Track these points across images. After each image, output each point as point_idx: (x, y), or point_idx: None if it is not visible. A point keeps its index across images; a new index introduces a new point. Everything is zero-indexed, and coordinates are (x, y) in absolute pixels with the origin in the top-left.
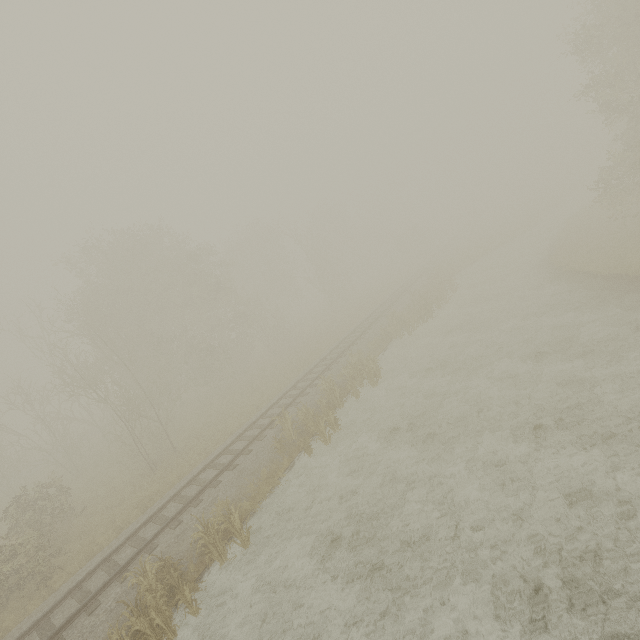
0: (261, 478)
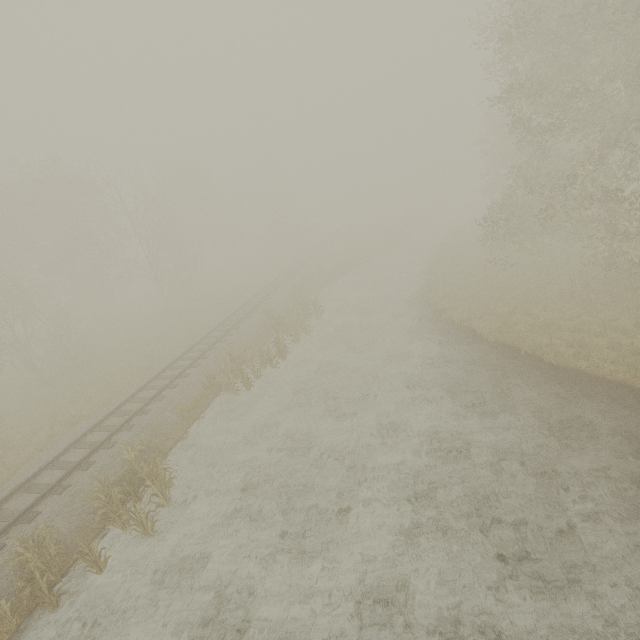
0: None
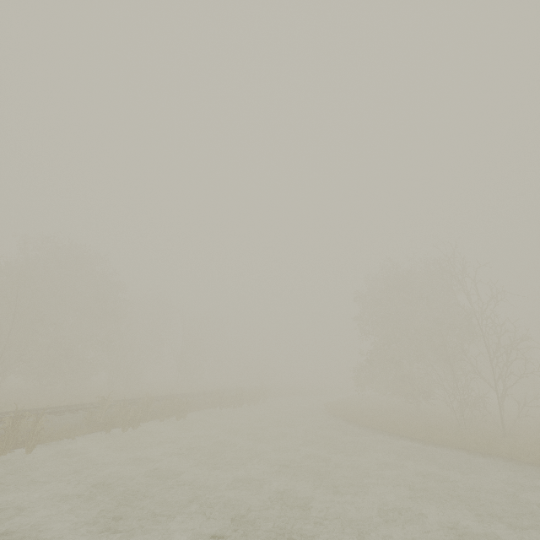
0: (62, 428)
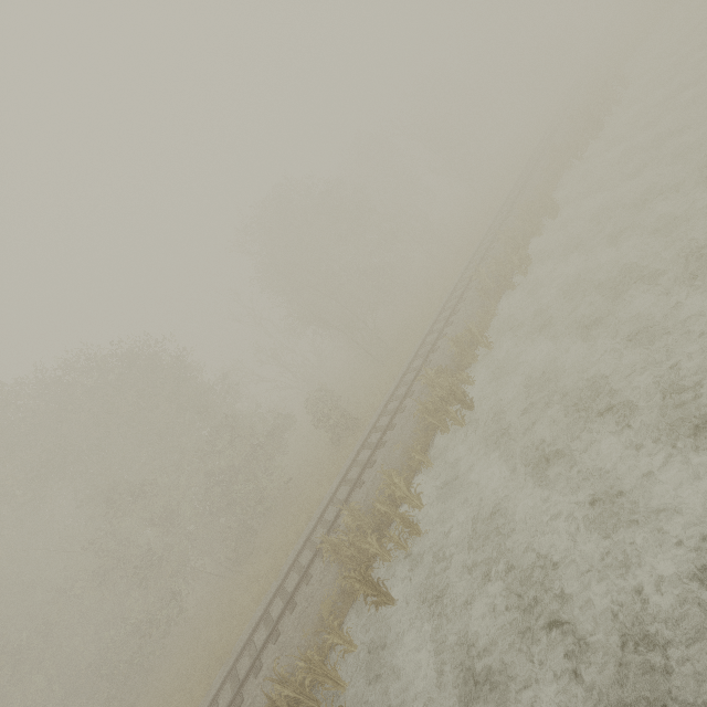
0: (478, 317)
